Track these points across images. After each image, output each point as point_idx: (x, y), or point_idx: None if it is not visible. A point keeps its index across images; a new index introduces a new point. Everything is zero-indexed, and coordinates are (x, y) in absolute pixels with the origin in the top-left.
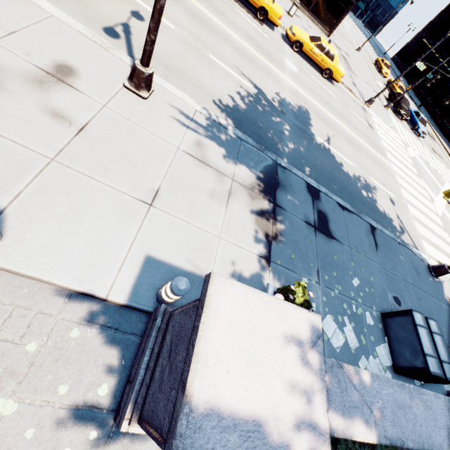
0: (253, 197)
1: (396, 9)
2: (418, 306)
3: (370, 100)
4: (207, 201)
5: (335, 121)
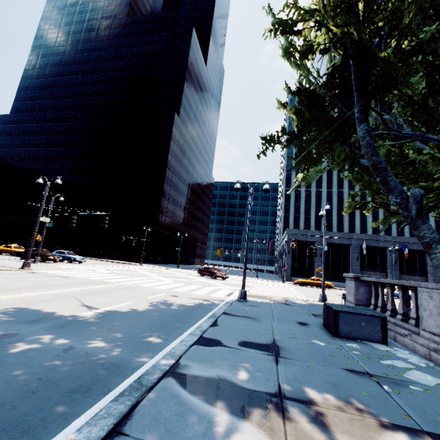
0: (304, 435)
1: None
2: (291, 315)
3: (26, 264)
4: None
5: (50, 293)
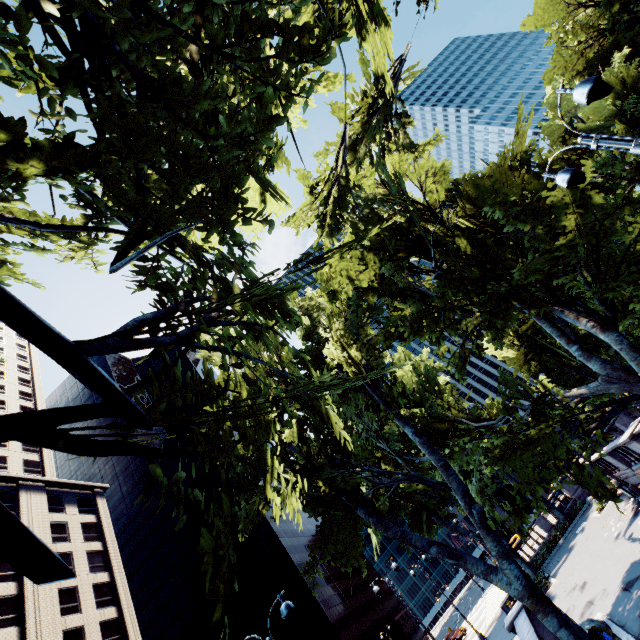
0: None
1: None
2: (502, 622)
3: None
4: None
5: None
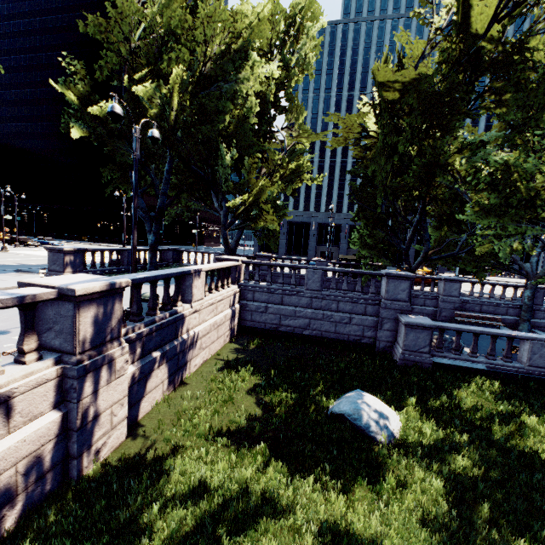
0: (28, 274)
1: None
2: None
3: (3, 248)
4: (17, 277)
5: (6, 260)
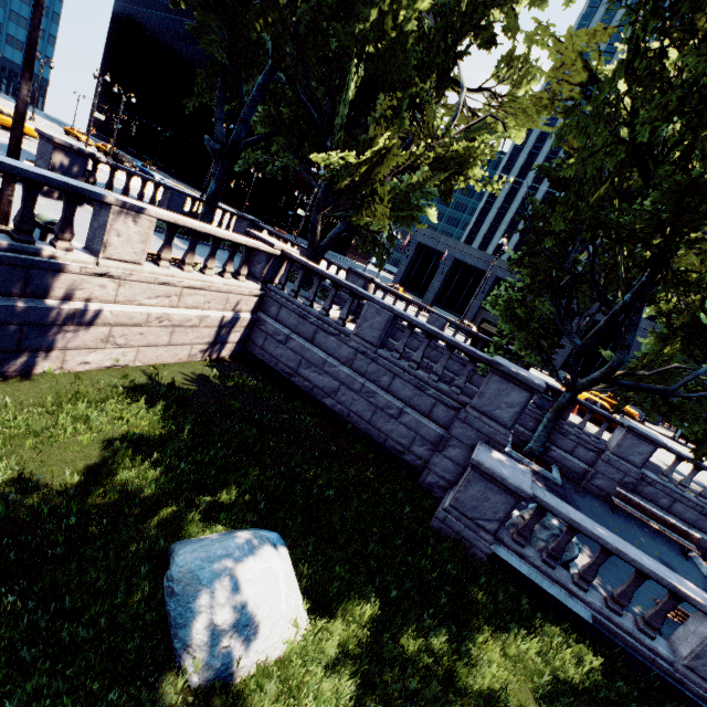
0: None
1: (40, 74)
2: None
3: None
4: None
5: None
